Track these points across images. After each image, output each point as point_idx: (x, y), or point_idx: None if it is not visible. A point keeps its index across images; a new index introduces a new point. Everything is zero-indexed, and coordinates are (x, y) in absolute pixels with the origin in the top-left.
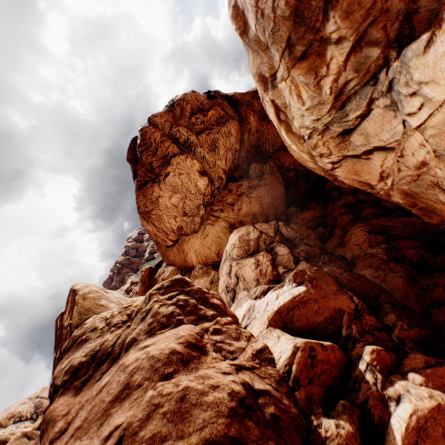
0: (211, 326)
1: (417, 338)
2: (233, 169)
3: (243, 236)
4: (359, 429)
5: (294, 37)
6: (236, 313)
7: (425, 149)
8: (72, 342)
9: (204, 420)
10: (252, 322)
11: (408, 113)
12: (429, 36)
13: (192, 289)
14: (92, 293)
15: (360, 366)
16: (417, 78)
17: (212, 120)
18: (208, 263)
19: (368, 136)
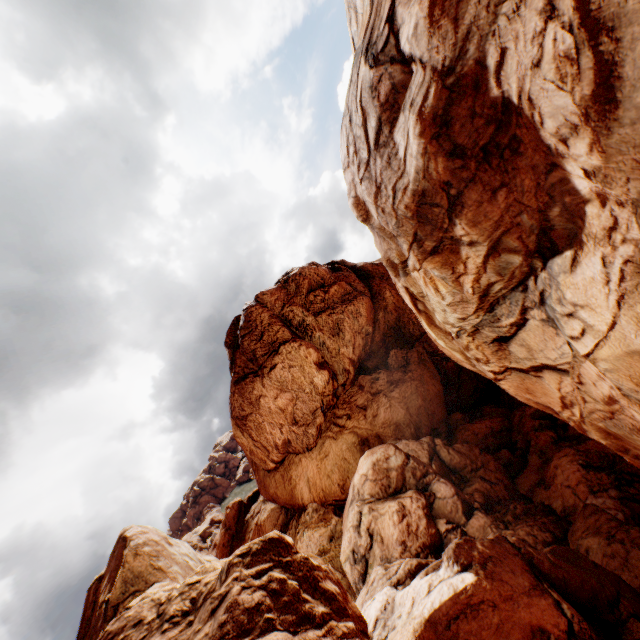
0: (319, 638)
1: None
2: (365, 357)
3: (379, 461)
4: None
5: (421, 234)
6: (365, 611)
7: (607, 383)
8: None
9: None
10: (389, 635)
11: (570, 336)
12: (572, 254)
13: (293, 559)
14: (148, 544)
15: None
16: (570, 298)
17: (335, 297)
18: (328, 502)
19: (531, 349)
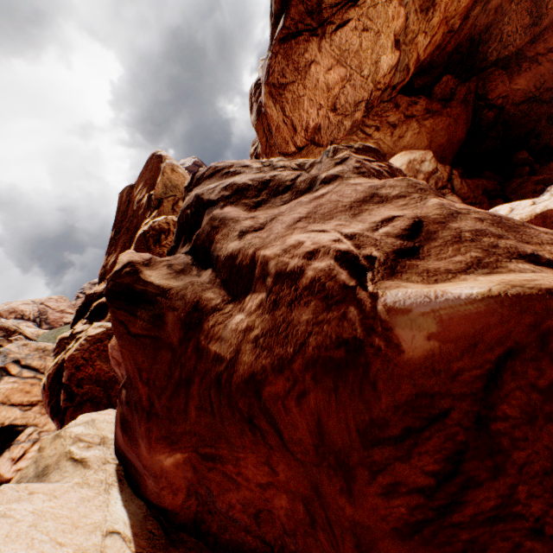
0: None
1: None
2: (425, 67)
3: (415, 162)
4: None
5: None
6: None
7: None
8: (213, 171)
9: (552, 240)
10: None
11: None
12: None
13: (391, 166)
14: (181, 169)
15: None
16: None
17: None
18: None
19: None
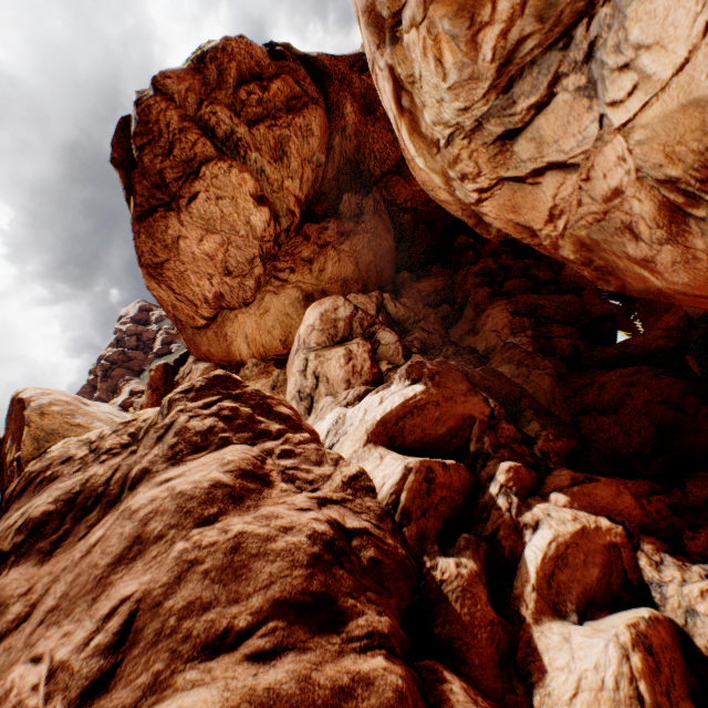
0: (278, 446)
1: (564, 452)
2: (314, 199)
3: (328, 312)
4: (484, 566)
5: None
6: (316, 428)
7: (625, 167)
8: (26, 483)
9: (272, 574)
10: (341, 439)
11: (611, 102)
12: None
13: (244, 392)
14: (57, 404)
15: (491, 490)
16: (635, 38)
17: (278, 101)
18: (269, 358)
19: (543, 144)
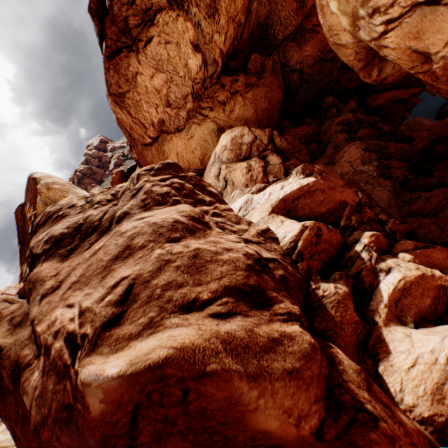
0: (211, 210)
1: (405, 232)
2: (232, 54)
3: (236, 138)
4: (351, 291)
5: None
6: (231, 207)
7: None
8: (46, 218)
9: (222, 272)
10: (250, 212)
11: None
12: None
13: (187, 175)
14: (57, 184)
15: (356, 248)
16: None
17: None
18: (190, 170)
19: None
